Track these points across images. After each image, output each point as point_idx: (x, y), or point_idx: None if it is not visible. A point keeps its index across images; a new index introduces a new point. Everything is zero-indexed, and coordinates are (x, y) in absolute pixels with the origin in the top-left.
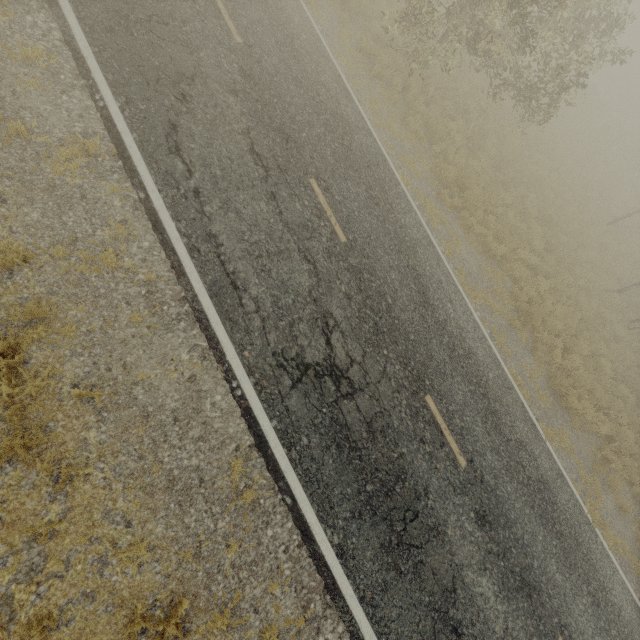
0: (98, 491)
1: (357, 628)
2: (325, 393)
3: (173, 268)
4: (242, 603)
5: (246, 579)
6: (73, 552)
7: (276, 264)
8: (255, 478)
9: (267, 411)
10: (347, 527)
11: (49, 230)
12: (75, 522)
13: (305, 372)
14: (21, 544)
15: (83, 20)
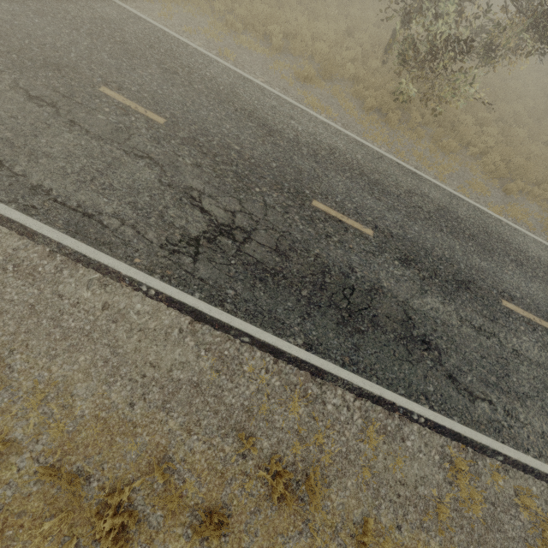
0: None
1: None
2: None
3: None
4: None
5: None
6: None
7: None
8: None
9: None
10: None
11: None
12: None
13: None
14: None
15: (344, 363)
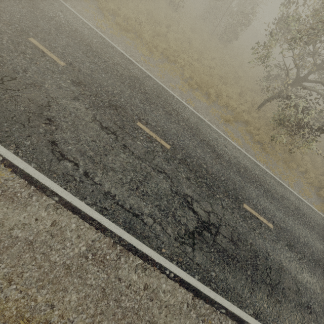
0: None
1: None
2: None
3: None
4: None
5: None
6: None
7: None
8: None
9: None
10: None
11: None
12: None
13: None
14: None
15: None
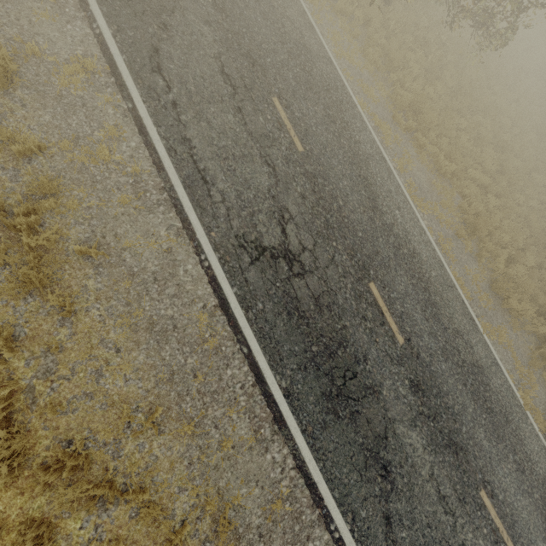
0: (95, 324)
1: (299, 452)
2: (279, 271)
3: (154, 164)
4: (205, 420)
5: (209, 403)
6: (77, 364)
7: (240, 165)
8: (218, 330)
9: (229, 280)
10: (294, 376)
11: (58, 129)
12: (78, 343)
13: (262, 253)
14: (40, 353)
15: None
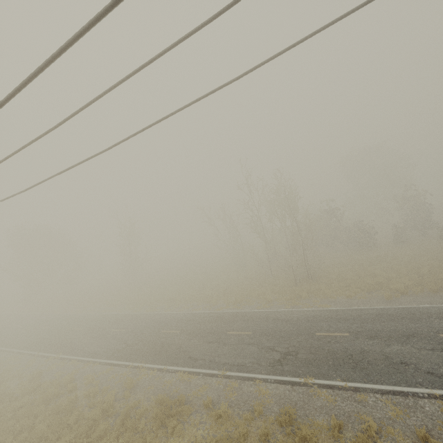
0: None
1: None
2: None
3: None
4: None
5: None
6: None
7: None
8: None
9: None
10: None
11: None
12: None
13: None
14: None
15: None
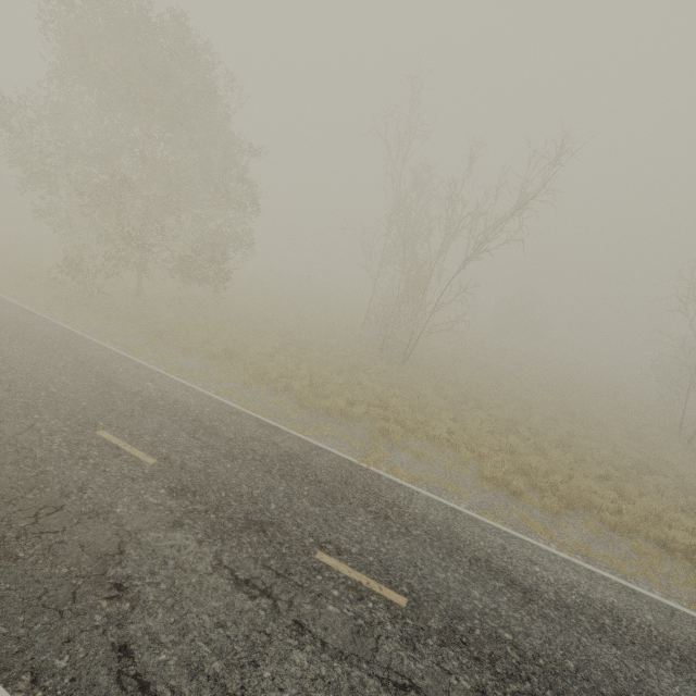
0: None
1: None
2: None
3: None
4: None
5: None
6: None
7: None
8: None
9: None
10: None
11: None
12: None
13: None
14: None
15: None
